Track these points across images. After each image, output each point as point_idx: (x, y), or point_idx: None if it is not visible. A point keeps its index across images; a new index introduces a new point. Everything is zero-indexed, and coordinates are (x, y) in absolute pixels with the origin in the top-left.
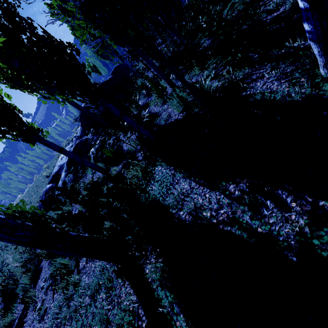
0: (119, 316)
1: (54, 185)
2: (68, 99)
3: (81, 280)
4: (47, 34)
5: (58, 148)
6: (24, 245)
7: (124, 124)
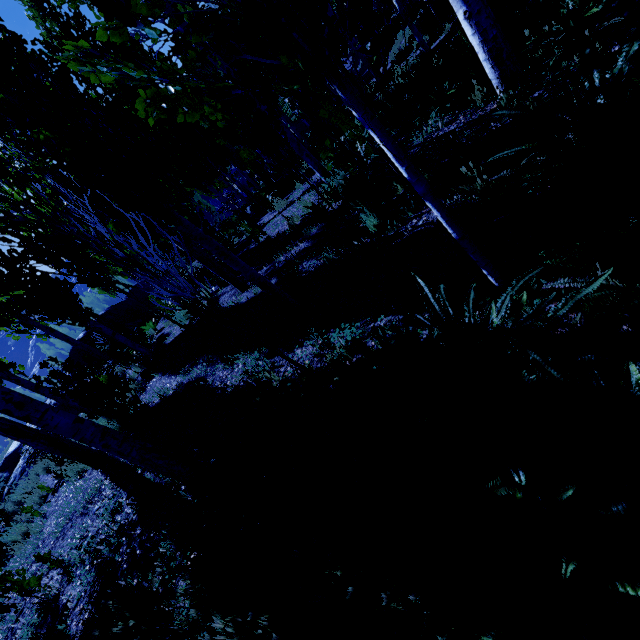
0: (86, 495)
1: (5, 474)
2: (55, 331)
3: (47, 522)
4: (45, 276)
5: (33, 385)
6: (3, 432)
7: (134, 354)
